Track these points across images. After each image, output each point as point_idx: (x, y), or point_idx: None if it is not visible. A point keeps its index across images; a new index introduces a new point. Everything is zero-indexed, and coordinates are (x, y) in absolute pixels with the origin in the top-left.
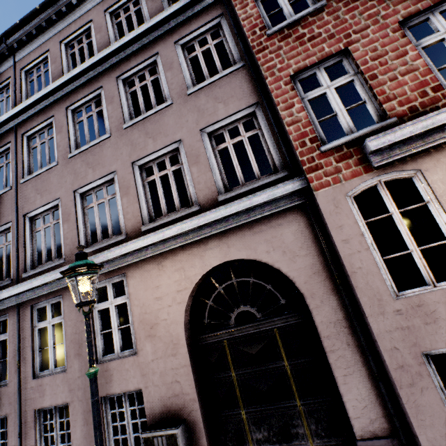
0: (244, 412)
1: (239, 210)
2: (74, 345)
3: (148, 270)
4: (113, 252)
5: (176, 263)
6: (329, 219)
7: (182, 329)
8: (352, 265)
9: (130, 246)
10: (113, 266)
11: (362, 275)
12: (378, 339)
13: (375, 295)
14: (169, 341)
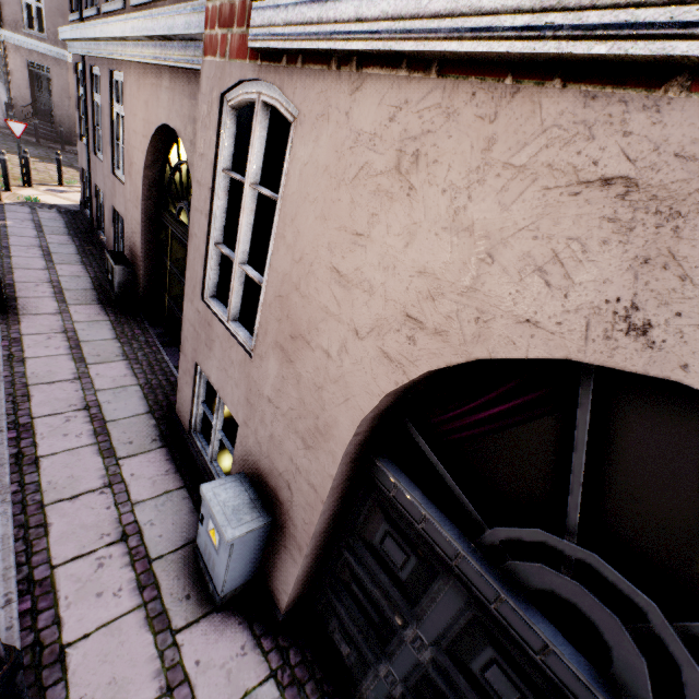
0: (167, 299)
1: (165, 32)
2: (105, 141)
3: (133, 84)
4: (104, 28)
5: (146, 91)
6: (199, 131)
7: (141, 187)
8: (194, 225)
9: (110, 27)
10: (114, 54)
11: (195, 246)
12: (184, 321)
13: (194, 280)
14: (136, 190)
